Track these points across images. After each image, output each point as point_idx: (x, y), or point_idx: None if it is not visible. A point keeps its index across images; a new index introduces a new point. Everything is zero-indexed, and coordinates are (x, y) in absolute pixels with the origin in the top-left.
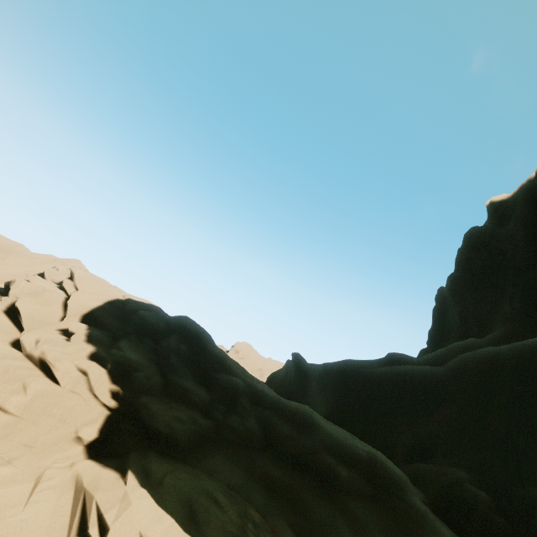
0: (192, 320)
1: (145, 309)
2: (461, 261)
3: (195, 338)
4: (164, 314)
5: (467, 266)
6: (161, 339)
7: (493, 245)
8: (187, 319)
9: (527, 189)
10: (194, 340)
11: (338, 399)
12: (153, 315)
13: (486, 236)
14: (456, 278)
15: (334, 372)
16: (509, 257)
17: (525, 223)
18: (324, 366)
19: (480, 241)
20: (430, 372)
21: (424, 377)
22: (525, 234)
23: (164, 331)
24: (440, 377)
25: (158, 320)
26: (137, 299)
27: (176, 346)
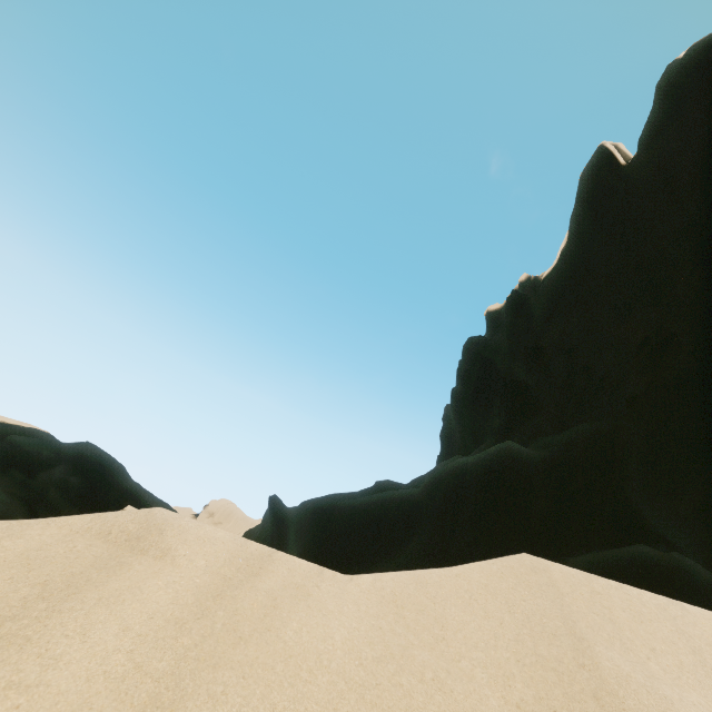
0: (96, 447)
1: (22, 434)
2: (461, 374)
3: (95, 469)
4: (54, 440)
5: (465, 379)
6: (40, 471)
7: (485, 356)
8: (88, 445)
9: (509, 298)
10: (94, 471)
11: (310, 543)
12: (32, 442)
13: (481, 346)
14: (456, 394)
15: (310, 511)
16: (498, 368)
17: (508, 333)
18: (301, 506)
19: (476, 352)
20: (408, 495)
21: (402, 502)
22: (509, 344)
23: (47, 460)
24: (417, 500)
25: (40, 447)
26: (11, 421)
27: (62, 478)
